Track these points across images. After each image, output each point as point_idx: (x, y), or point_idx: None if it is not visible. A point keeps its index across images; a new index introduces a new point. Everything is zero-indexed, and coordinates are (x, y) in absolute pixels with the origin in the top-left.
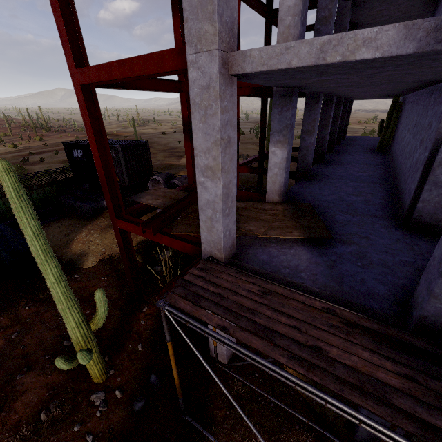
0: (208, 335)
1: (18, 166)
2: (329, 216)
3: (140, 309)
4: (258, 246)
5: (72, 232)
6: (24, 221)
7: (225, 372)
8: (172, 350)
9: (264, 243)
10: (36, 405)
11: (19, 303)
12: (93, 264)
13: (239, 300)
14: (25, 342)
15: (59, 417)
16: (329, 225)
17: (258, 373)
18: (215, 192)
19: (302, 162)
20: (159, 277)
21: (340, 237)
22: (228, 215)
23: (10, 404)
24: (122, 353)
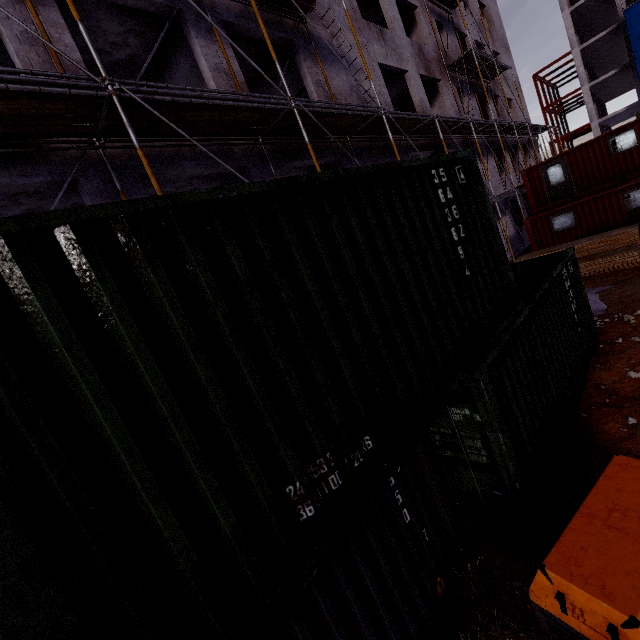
0: None
1: None
2: None
3: None
4: None
5: None
6: None
7: None
8: None
9: None
10: None
11: None
12: None
13: None
14: None
15: None
16: None
17: None
18: None
19: None
20: None
21: None
22: None
23: None
24: None
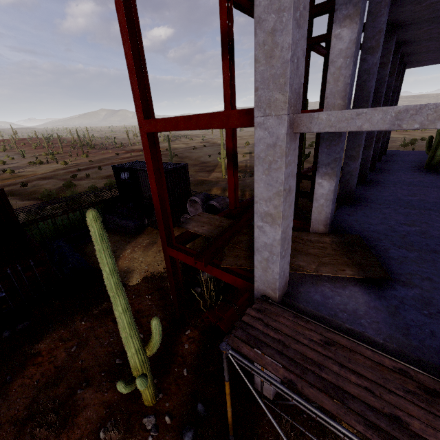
0: (275, 386)
1: (69, 182)
2: (381, 250)
3: (183, 331)
4: (310, 284)
5: (118, 249)
6: (104, 260)
7: (271, 409)
8: (229, 389)
9: (315, 280)
10: (95, 422)
11: (77, 317)
12: (138, 281)
13: (302, 349)
14: (83, 356)
15: (115, 437)
16: (383, 261)
17: (307, 414)
18: (274, 236)
19: (345, 187)
20: (201, 300)
21: (398, 278)
22: (284, 257)
23: (73, 418)
24: (169, 376)
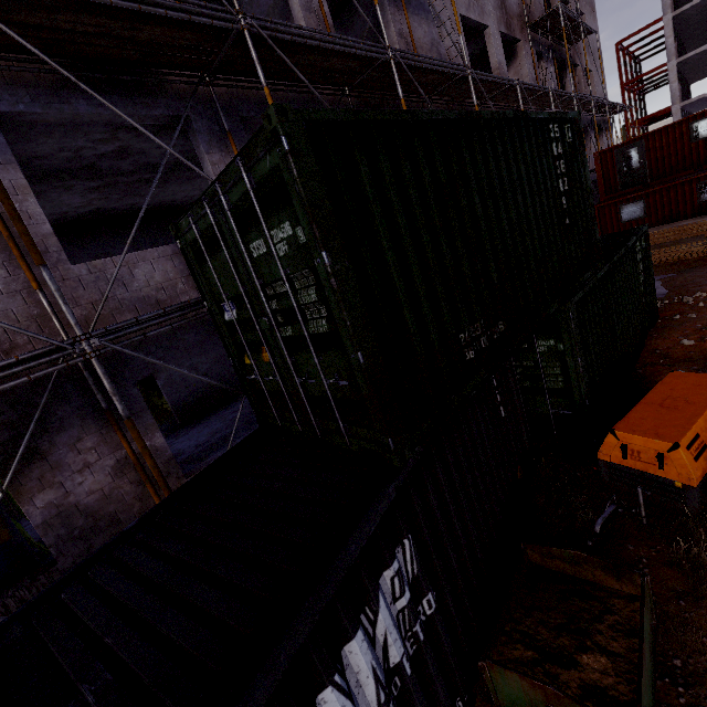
0: None
1: None
2: None
3: None
4: None
5: None
6: None
7: None
8: None
9: None
10: None
11: None
12: None
13: None
14: None
15: None
16: None
17: None
18: None
19: None
20: None
21: None
22: None
23: None
24: None
